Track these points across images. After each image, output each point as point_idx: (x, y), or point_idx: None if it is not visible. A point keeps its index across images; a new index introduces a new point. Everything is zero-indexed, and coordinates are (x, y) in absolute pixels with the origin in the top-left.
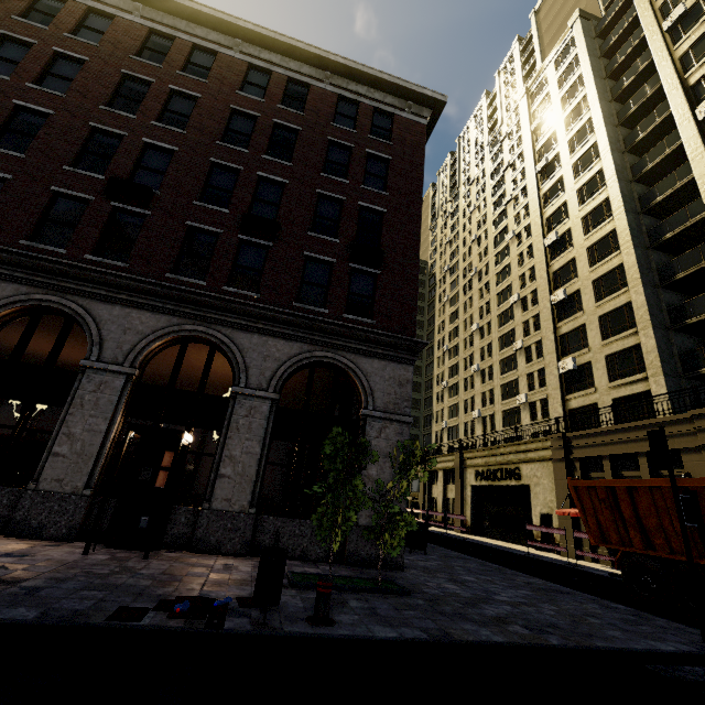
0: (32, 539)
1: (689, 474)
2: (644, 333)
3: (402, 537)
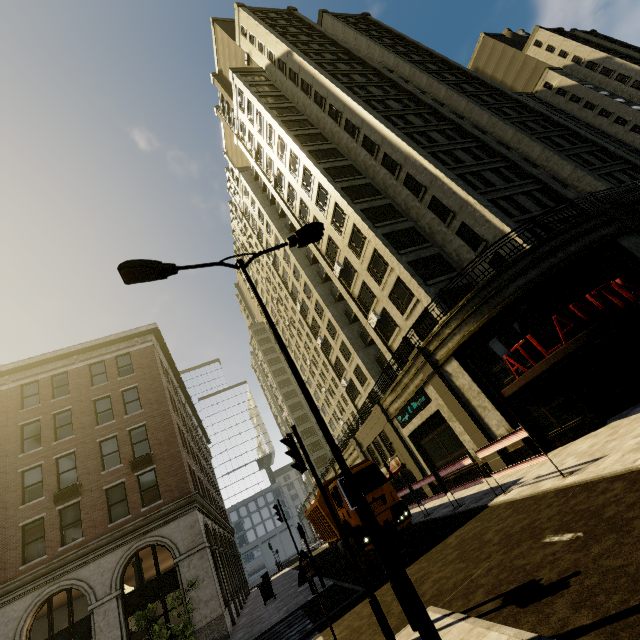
0: None
1: (391, 442)
2: (355, 356)
3: (188, 638)
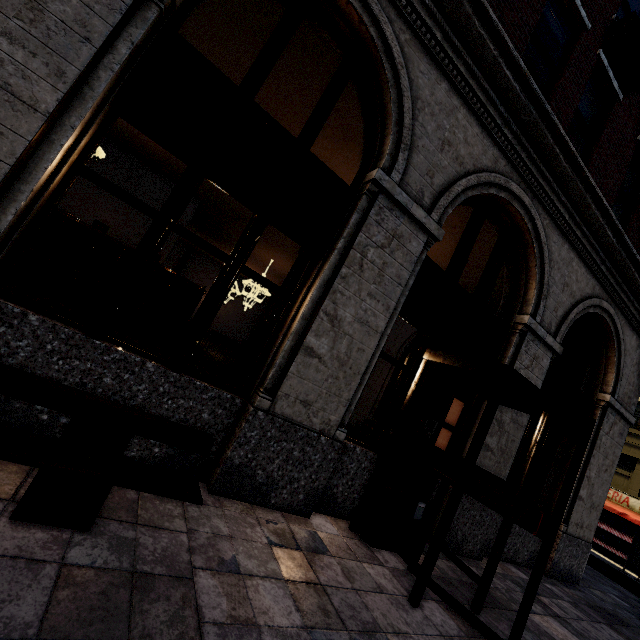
0: (253, 503)
1: None
2: None
3: None
